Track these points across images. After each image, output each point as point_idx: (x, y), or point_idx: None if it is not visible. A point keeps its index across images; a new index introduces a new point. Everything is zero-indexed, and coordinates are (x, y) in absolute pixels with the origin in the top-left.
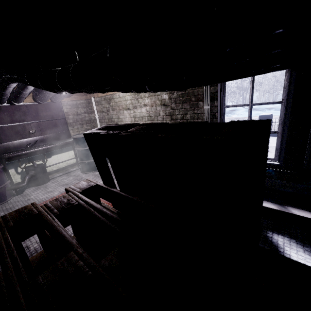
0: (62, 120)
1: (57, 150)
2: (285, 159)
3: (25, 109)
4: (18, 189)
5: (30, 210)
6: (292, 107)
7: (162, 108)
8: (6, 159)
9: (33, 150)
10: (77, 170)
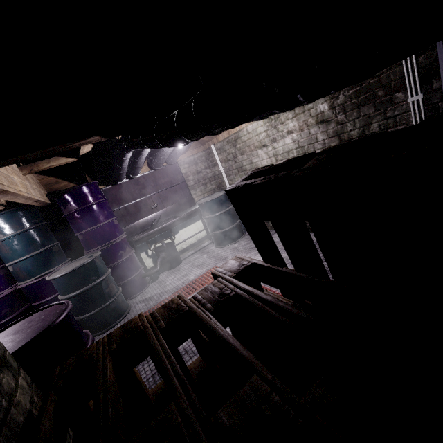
0: (182, 184)
1: (183, 223)
2: None
3: (143, 181)
4: (152, 275)
5: (179, 305)
6: None
7: (320, 128)
8: (136, 242)
9: (159, 228)
10: (210, 245)
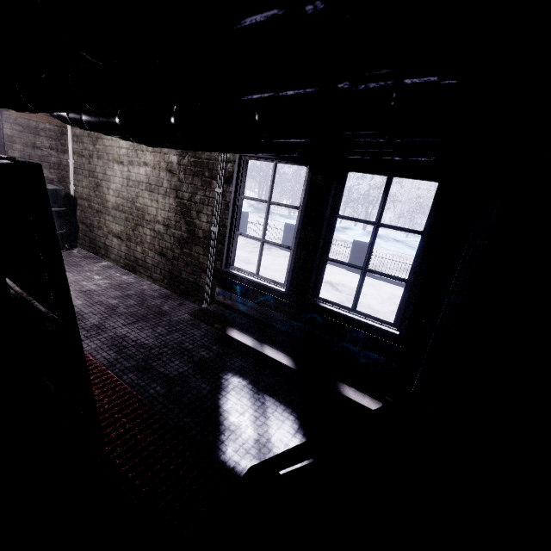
0: None
1: None
2: (293, 287)
3: None
4: None
5: None
6: (306, 218)
7: (167, 176)
8: None
9: None
10: None
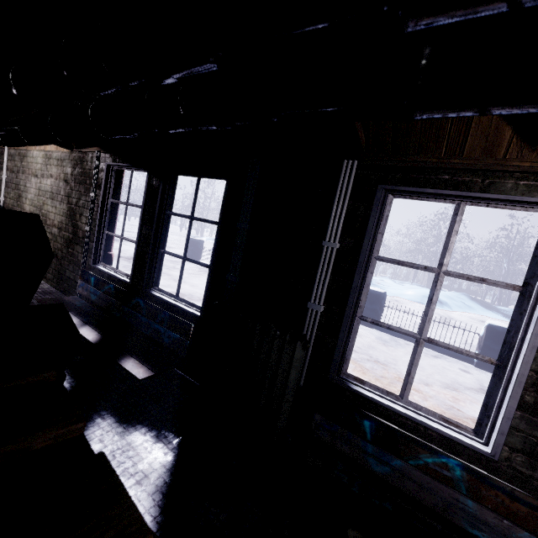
0: None
1: None
2: (136, 278)
3: None
4: None
5: None
6: (146, 215)
7: (64, 185)
8: None
9: None
10: None
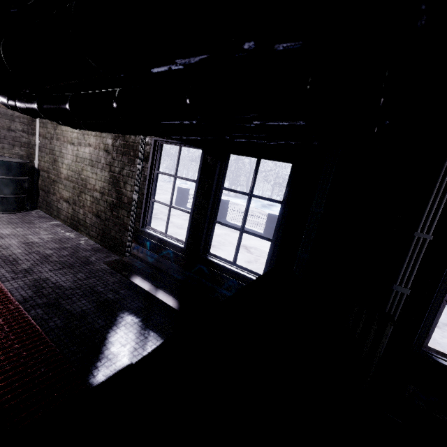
0: None
1: None
2: (190, 243)
3: None
4: None
5: None
6: (200, 189)
7: (104, 154)
8: None
9: None
10: None
